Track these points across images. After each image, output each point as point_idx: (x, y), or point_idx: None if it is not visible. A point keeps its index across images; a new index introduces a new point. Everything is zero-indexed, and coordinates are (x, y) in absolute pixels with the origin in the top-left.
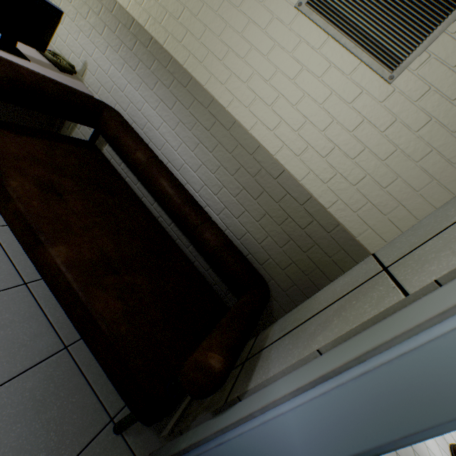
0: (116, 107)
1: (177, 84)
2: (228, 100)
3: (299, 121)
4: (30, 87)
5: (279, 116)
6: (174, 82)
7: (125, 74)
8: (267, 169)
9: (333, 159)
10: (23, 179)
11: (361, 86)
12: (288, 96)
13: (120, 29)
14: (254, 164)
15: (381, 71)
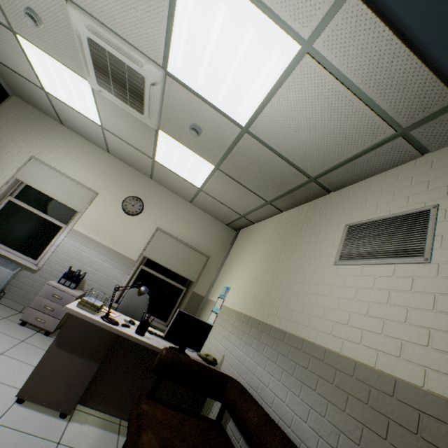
0: (239, 379)
1: (277, 341)
2: (314, 335)
3: (377, 323)
4: (183, 365)
5: (358, 328)
6: (275, 340)
7: (245, 351)
8: (376, 385)
9: (438, 342)
10: (152, 435)
11: (408, 275)
12: (357, 310)
13: (243, 325)
14: (360, 386)
15: (414, 260)
